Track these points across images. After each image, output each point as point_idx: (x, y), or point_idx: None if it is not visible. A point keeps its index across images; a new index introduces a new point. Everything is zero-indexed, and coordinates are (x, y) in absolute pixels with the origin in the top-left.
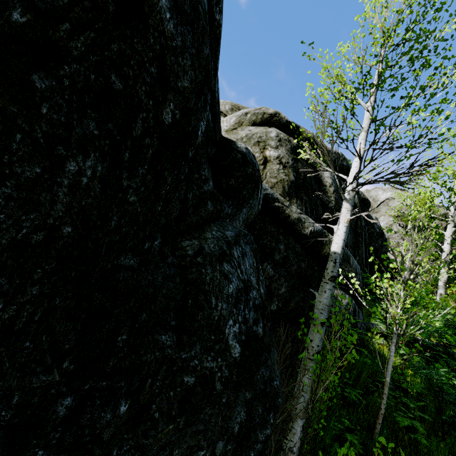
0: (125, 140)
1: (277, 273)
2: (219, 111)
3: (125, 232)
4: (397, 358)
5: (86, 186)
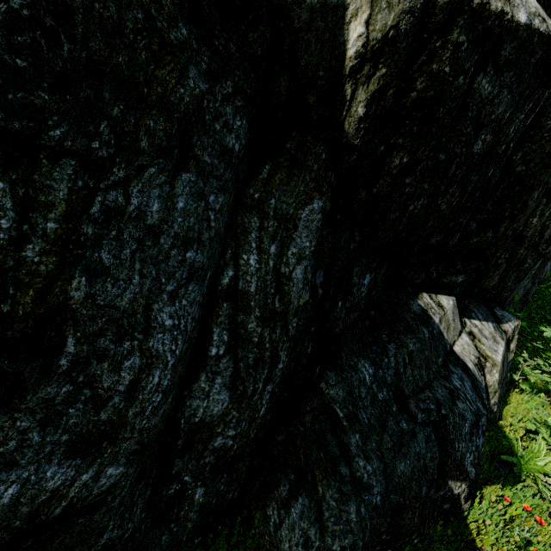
0: None
1: None
2: None
3: None
4: None
5: None
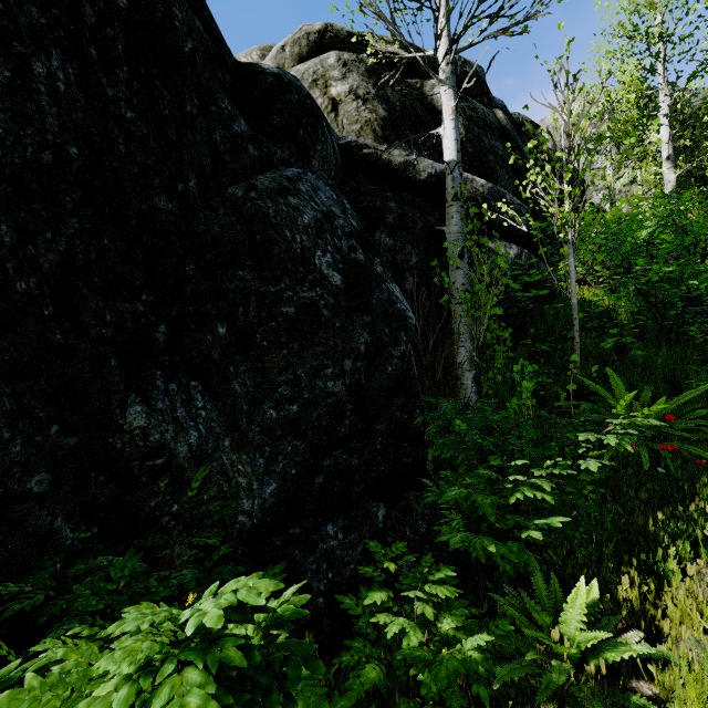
0: (82, 30)
1: (398, 241)
2: (213, 19)
3: (143, 163)
4: (602, 294)
5: (67, 95)
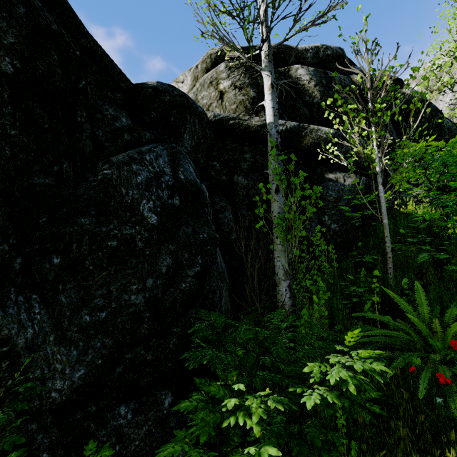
0: None
1: (251, 181)
2: (113, 63)
3: (25, 158)
4: (433, 210)
5: None
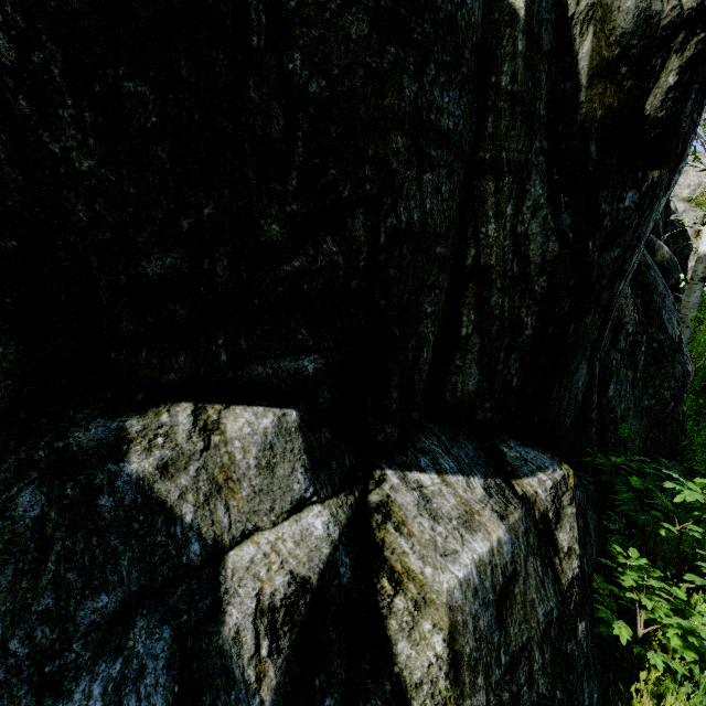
0: None
1: None
2: None
3: None
4: None
5: None
